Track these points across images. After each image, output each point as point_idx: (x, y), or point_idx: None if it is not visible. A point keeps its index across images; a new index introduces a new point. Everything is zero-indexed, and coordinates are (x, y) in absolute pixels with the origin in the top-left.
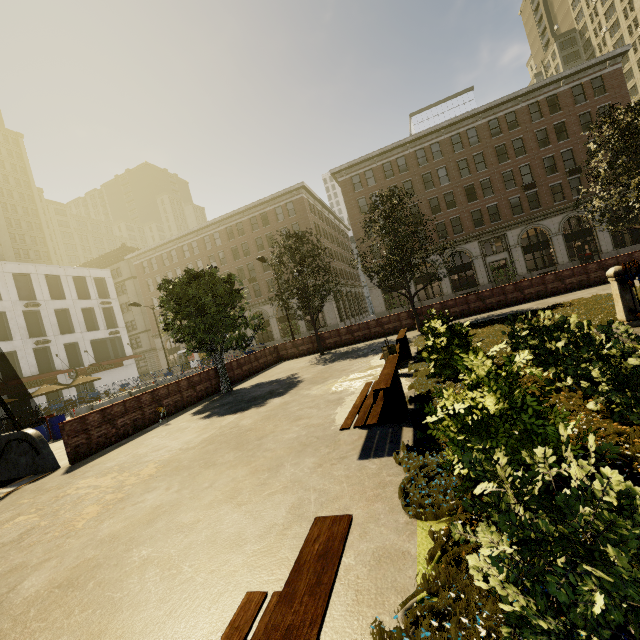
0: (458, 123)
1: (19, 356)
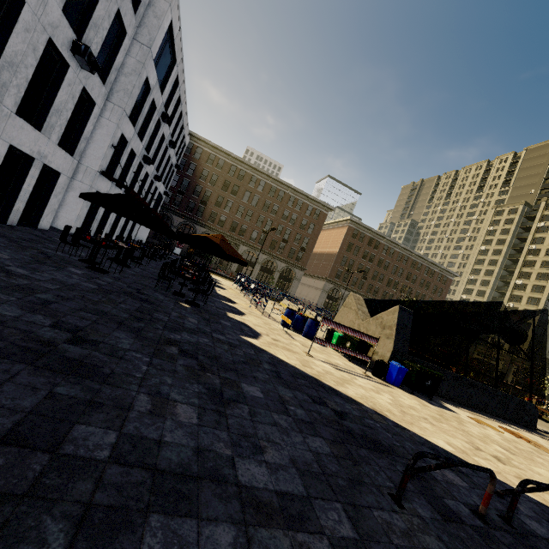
0: (406, 250)
1: (147, 181)
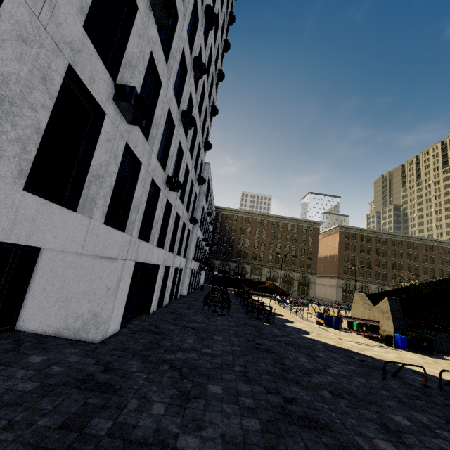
0: (396, 235)
1: (203, 249)
